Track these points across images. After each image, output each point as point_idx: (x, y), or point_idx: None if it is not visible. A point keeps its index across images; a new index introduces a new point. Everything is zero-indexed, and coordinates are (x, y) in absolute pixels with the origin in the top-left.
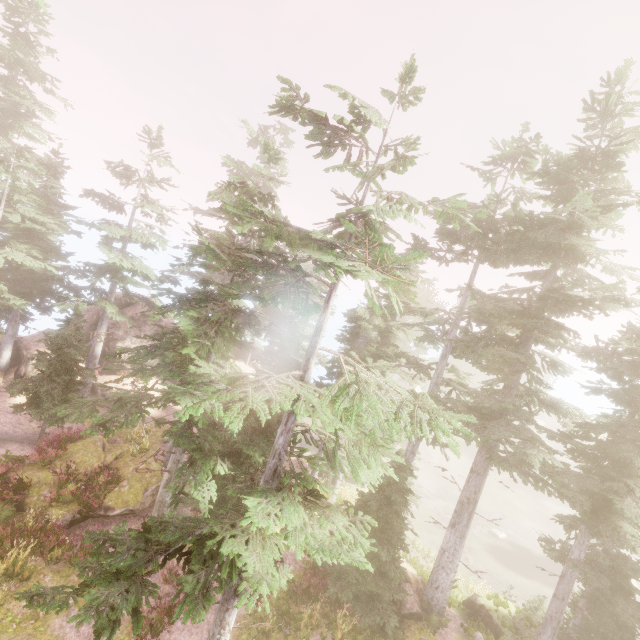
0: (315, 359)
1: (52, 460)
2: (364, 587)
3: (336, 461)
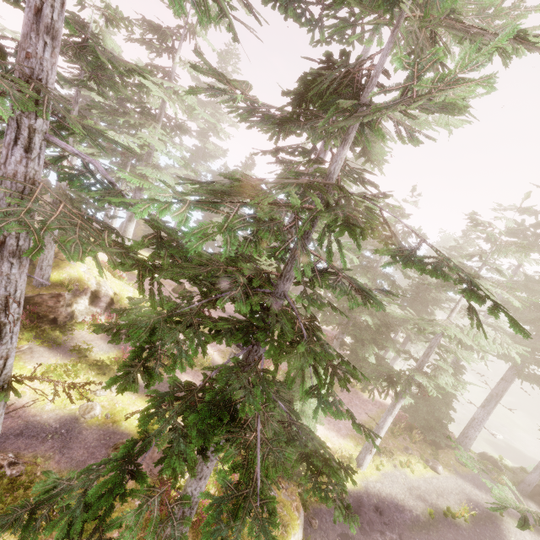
0: (455, 313)
1: None
2: (430, 422)
3: (458, 355)
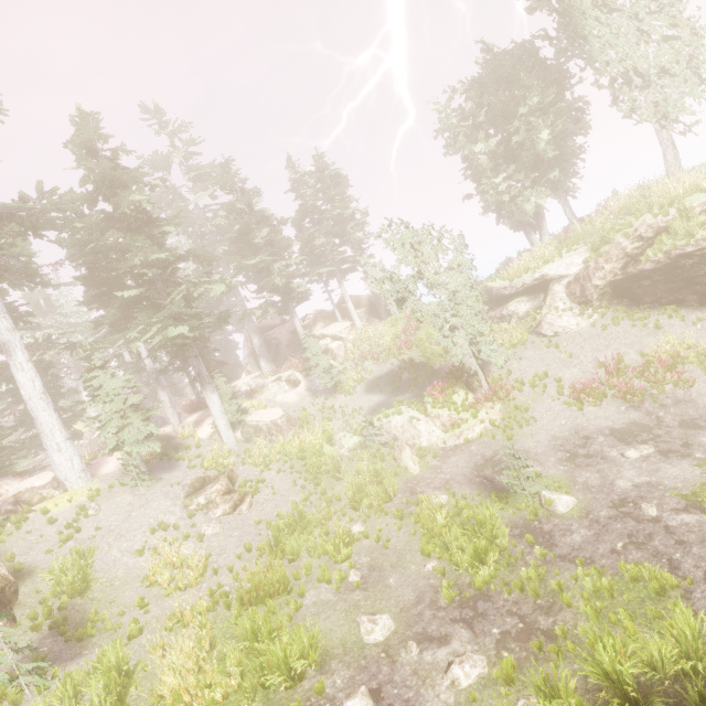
0: None
1: None
2: None
3: None
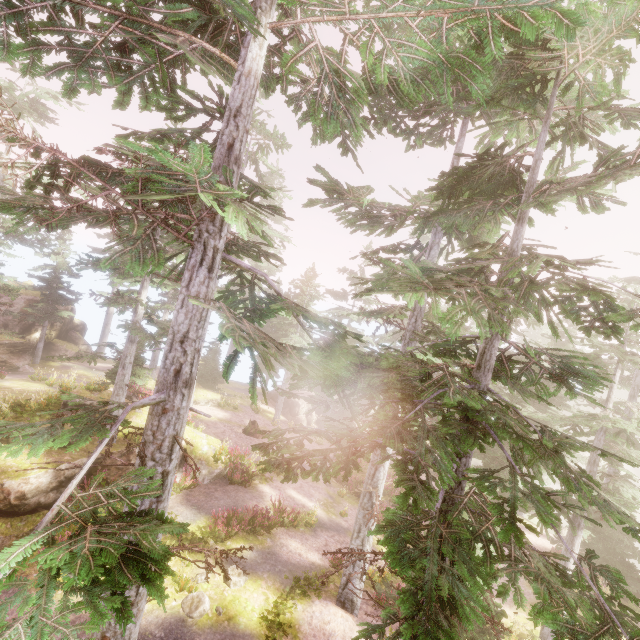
0: (612, 404)
1: (361, 468)
2: (614, 564)
3: (633, 457)
